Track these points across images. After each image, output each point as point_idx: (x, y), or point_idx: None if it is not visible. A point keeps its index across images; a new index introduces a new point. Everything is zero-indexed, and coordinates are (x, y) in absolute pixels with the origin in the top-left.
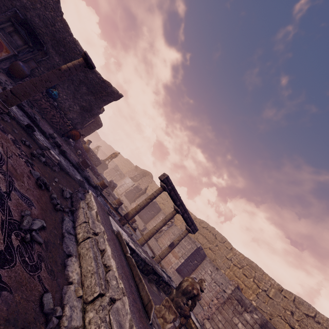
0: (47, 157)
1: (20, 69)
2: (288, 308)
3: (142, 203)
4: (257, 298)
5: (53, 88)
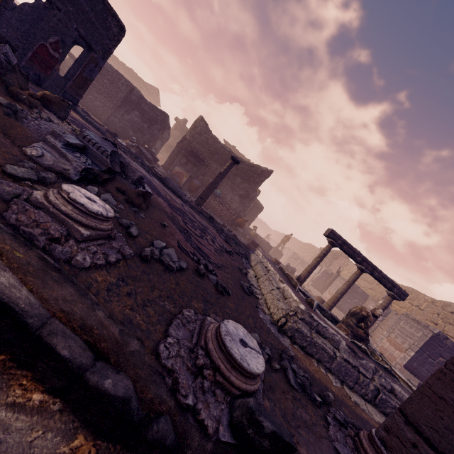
0: (225, 233)
1: (195, 185)
2: None
3: (312, 263)
4: None
5: (216, 189)
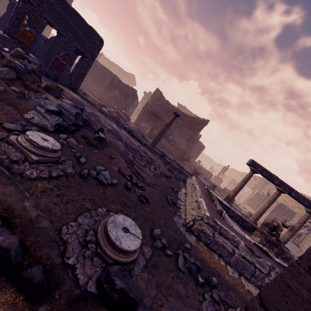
0: (171, 165)
1: (154, 133)
2: None
3: (237, 185)
4: None
5: (169, 135)
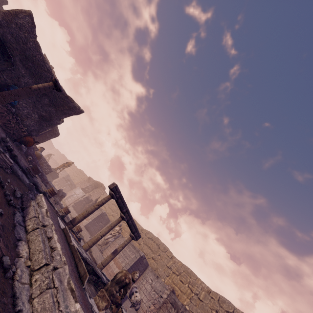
0: (1, 159)
1: None
2: (214, 307)
3: (90, 209)
4: (190, 302)
5: None
